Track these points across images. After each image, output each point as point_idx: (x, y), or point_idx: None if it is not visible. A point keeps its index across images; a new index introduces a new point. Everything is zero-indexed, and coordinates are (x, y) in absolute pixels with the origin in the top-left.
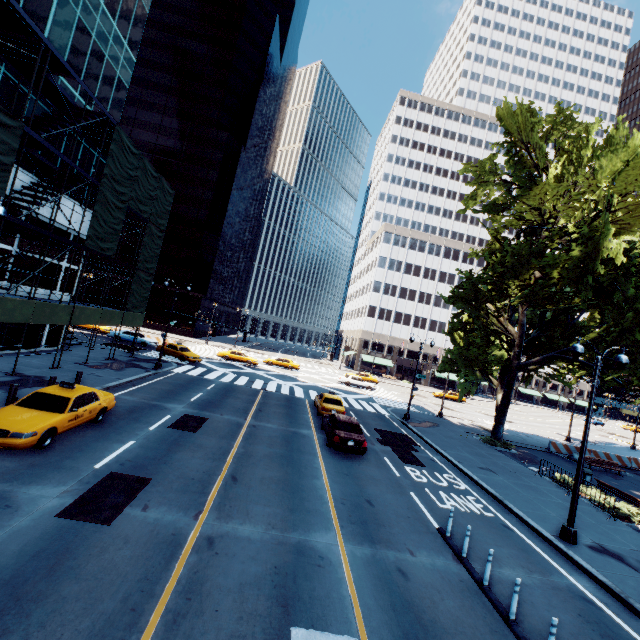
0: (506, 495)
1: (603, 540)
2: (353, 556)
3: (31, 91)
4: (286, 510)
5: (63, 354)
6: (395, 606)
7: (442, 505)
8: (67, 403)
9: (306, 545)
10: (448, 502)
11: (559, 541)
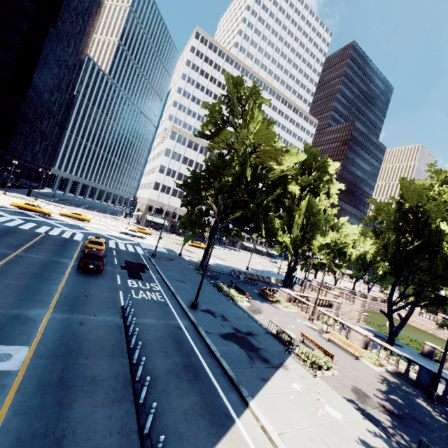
0: (180, 292)
1: (212, 308)
2: (53, 318)
3: None
4: (17, 300)
5: None
6: (65, 335)
7: (136, 296)
8: None
9: (22, 315)
10: (141, 295)
11: (188, 308)
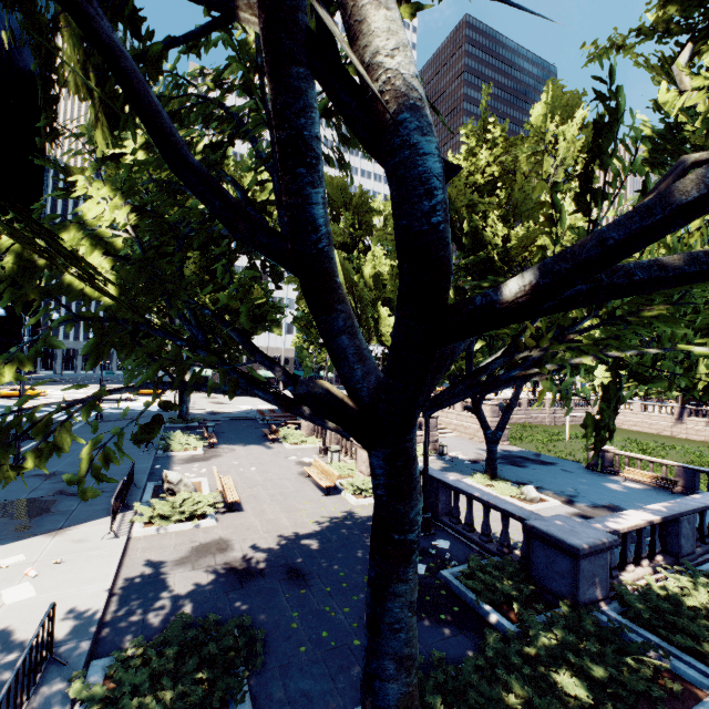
0: None
1: (76, 468)
2: None
3: None
4: None
5: None
6: None
7: None
8: None
9: None
10: None
11: None
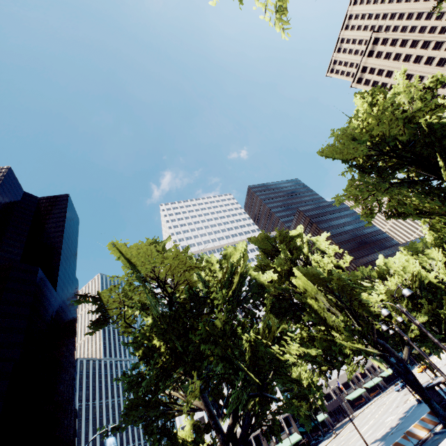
0: None
1: None
2: None
3: None
4: None
5: None
6: None
7: None
8: None
9: None
10: None
11: None
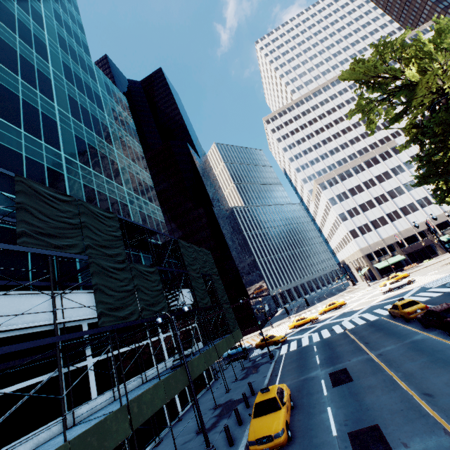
0: None
1: None
2: None
3: (141, 253)
4: None
5: (220, 382)
6: None
7: None
8: (276, 401)
9: None
10: None
11: None
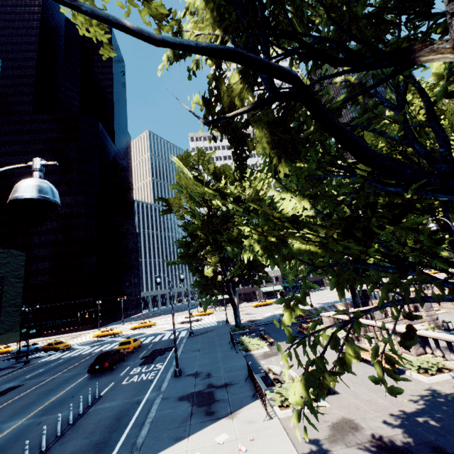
0: (181, 362)
1: (205, 368)
2: (20, 425)
3: None
4: (8, 417)
5: None
6: (12, 438)
7: (124, 382)
8: None
9: None
10: (132, 379)
11: (170, 378)
